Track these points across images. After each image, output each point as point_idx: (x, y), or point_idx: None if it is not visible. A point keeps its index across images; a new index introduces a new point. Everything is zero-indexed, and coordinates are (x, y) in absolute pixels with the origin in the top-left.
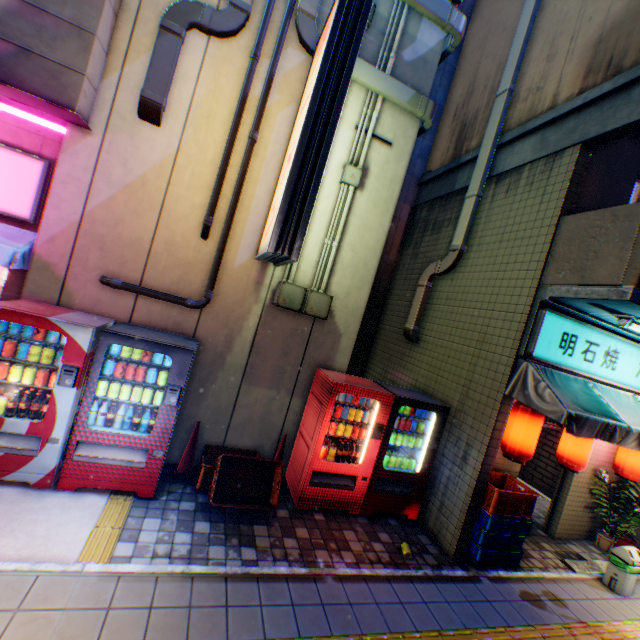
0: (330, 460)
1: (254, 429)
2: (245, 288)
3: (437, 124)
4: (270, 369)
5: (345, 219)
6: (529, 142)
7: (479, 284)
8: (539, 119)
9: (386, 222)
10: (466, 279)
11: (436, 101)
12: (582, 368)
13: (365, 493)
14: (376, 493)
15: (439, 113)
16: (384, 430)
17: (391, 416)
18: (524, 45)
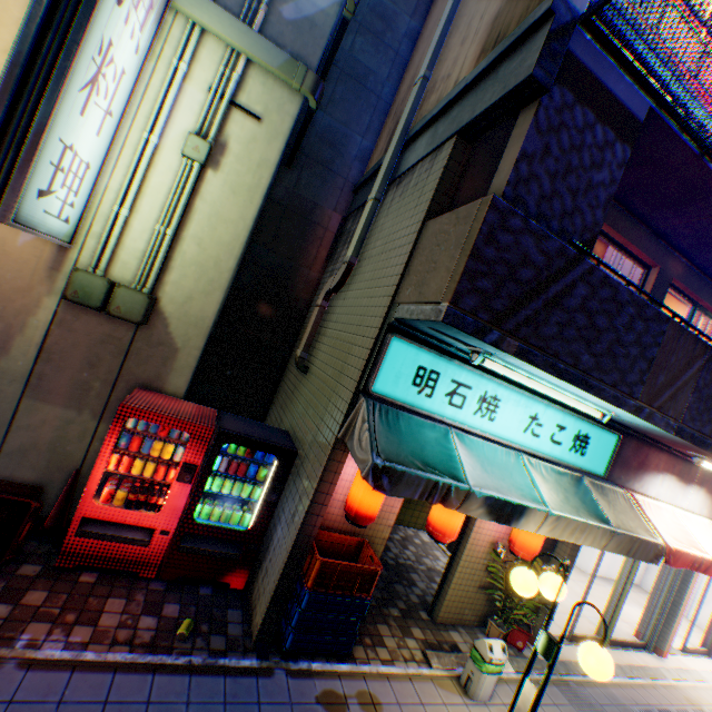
0: (117, 505)
1: (41, 459)
2: (34, 273)
3: (382, 124)
4: (69, 383)
5: (187, 203)
6: (427, 136)
7: (358, 304)
8: (436, 108)
9: (250, 215)
10: (352, 298)
11: (383, 96)
12: (447, 414)
13: (169, 551)
14: (184, 552)
15: (386, 111)
16: (201, 472)
17: (210, 455)
18: (447, 27)
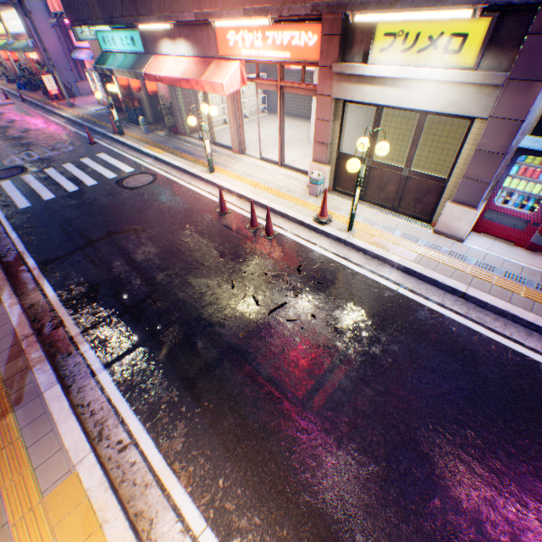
0: None
1: None
2: None
3: None
4: None
5: None
6: None
7: None
8: None
9: None
10: None
11: None
12: (112, 50)
13: None
14: None
15: None
16: None
17: None
18: None
